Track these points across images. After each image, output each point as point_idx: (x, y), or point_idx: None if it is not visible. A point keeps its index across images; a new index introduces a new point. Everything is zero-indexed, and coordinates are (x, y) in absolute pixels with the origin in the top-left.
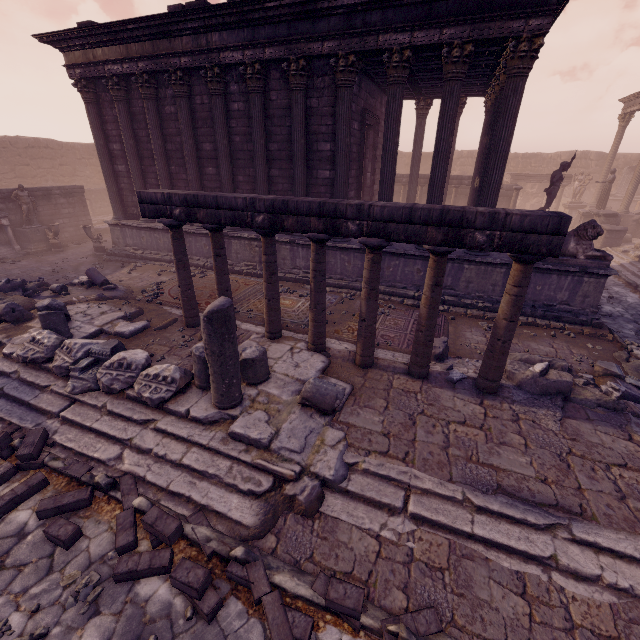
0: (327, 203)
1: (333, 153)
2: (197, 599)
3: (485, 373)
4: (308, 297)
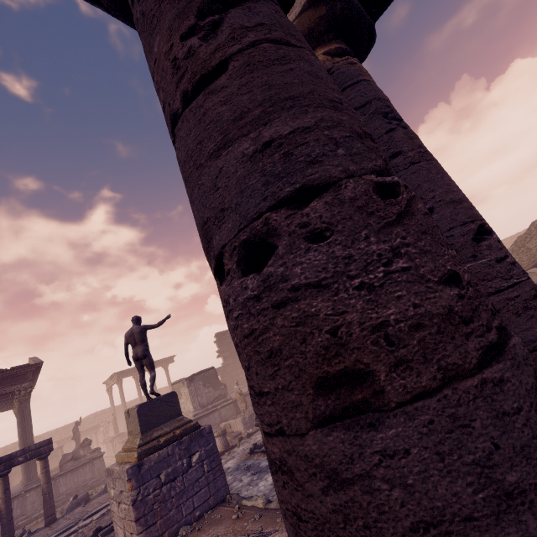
0: None
1: None
2: None
3: (47, 514)
4: None
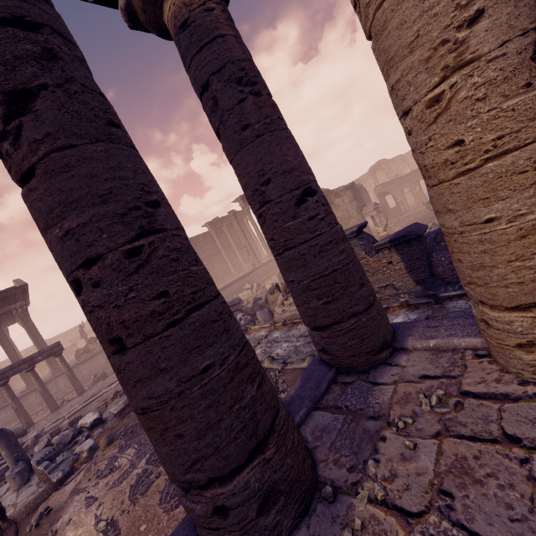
0: None
1: None
2: None
3: (76, 389)
4: None
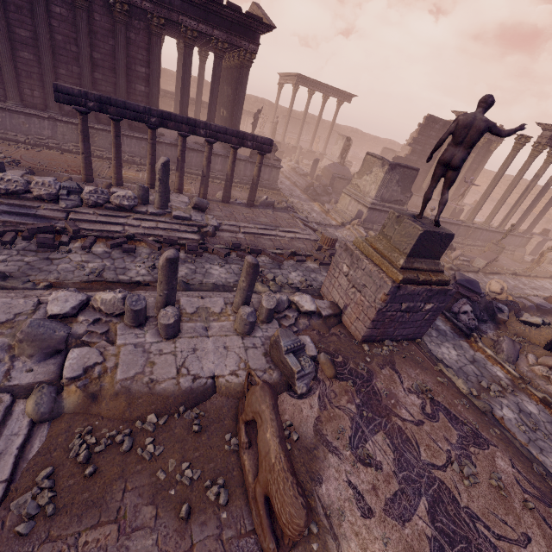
0: (191, 119)
1: (147, 76)
2: (197, 251)
3: (250, 198)
4: (142, 172)
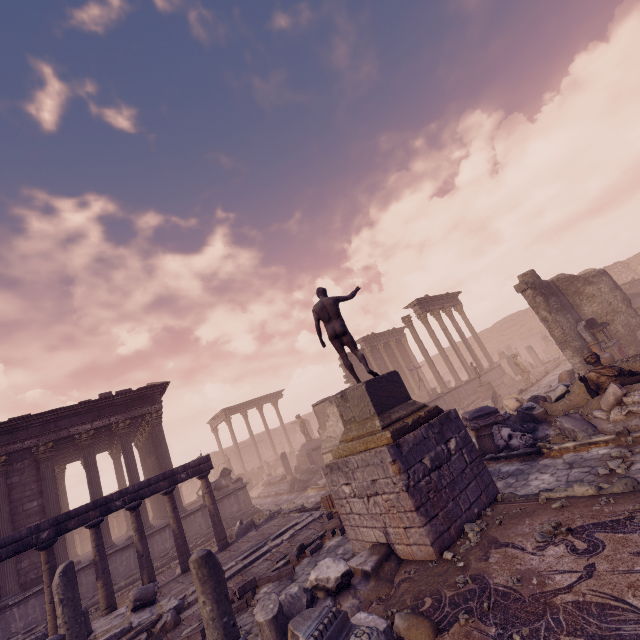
0: (99, 499)
1: (42, 506)
2: None
3: (219, 537)
4: None
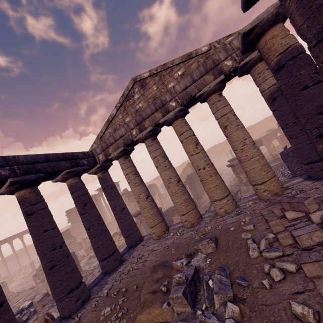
0: None
1: None
2: None
3: None
4: None
